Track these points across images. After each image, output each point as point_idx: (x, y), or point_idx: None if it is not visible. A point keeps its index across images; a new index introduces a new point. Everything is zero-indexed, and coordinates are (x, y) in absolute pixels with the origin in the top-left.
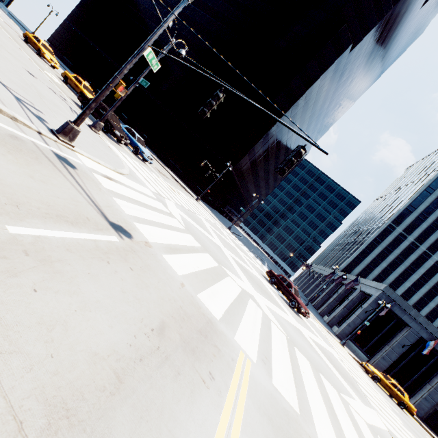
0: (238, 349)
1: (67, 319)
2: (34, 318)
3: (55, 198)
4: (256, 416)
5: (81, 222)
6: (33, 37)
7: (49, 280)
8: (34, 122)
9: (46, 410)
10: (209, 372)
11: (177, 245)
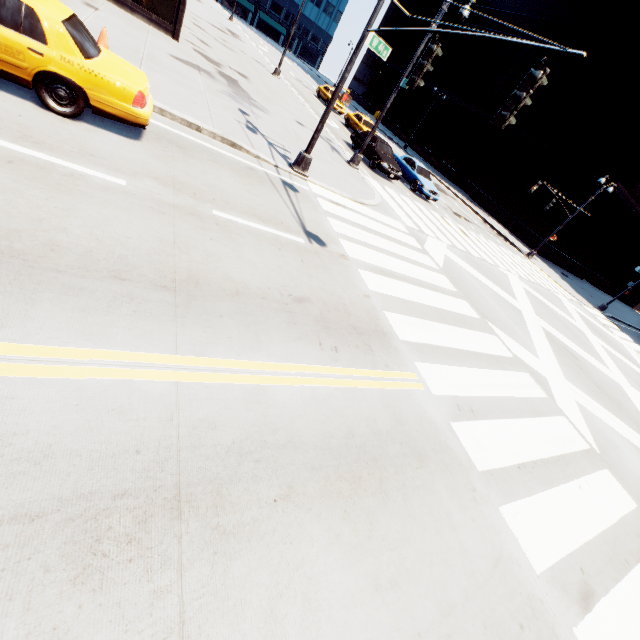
0: (411, 370)
1: (223, 257)
2: (204, 248)
3: (259, 205)
4: (374, 403)
5: (273, 223)
6: (324, 88)
7: (223, 239)
8: (276, 159)
9: (188, 276)
10: (335, 347)
11: (399, 273)
